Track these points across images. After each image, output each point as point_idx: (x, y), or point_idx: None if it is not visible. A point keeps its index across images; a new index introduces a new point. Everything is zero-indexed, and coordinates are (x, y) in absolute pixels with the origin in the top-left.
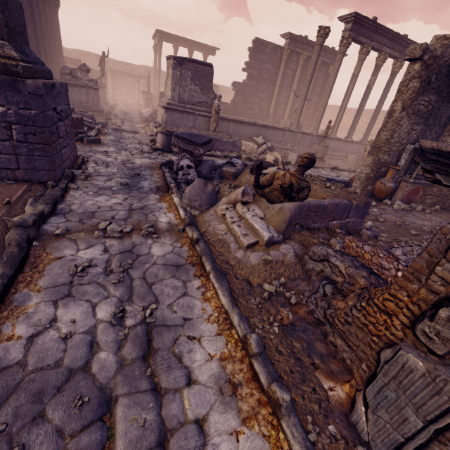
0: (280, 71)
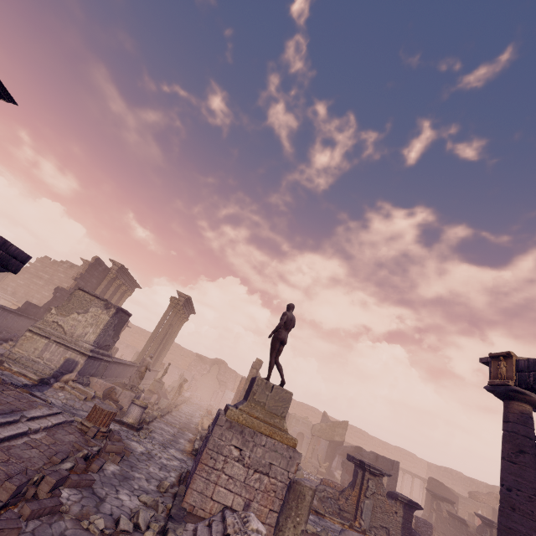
0: (101, 287)
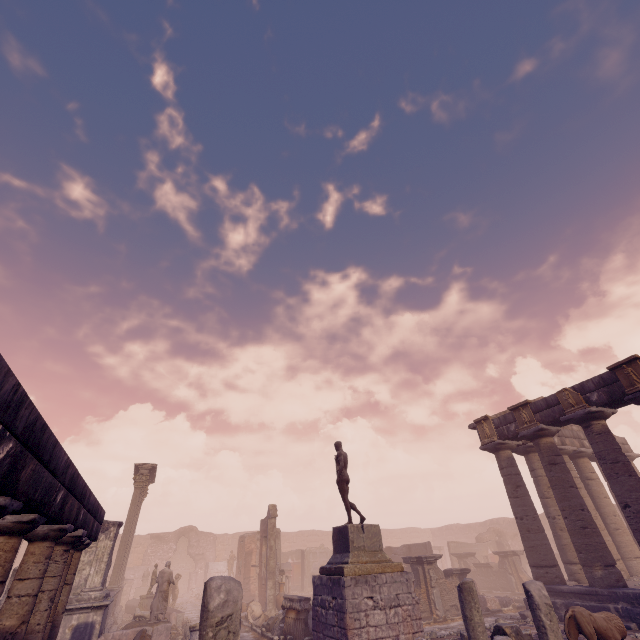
0: None
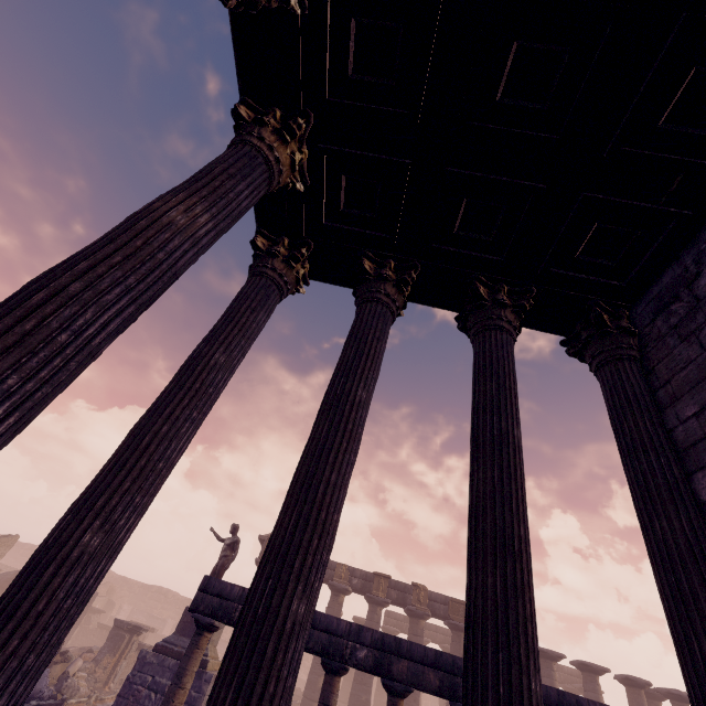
0: None
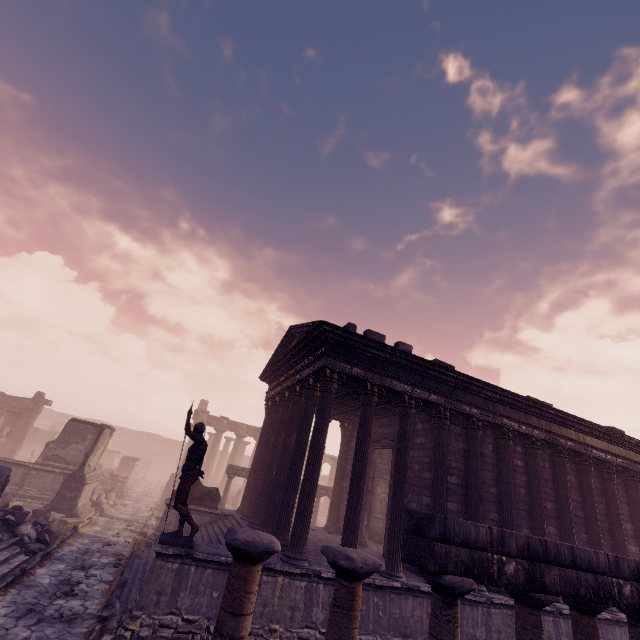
0: None
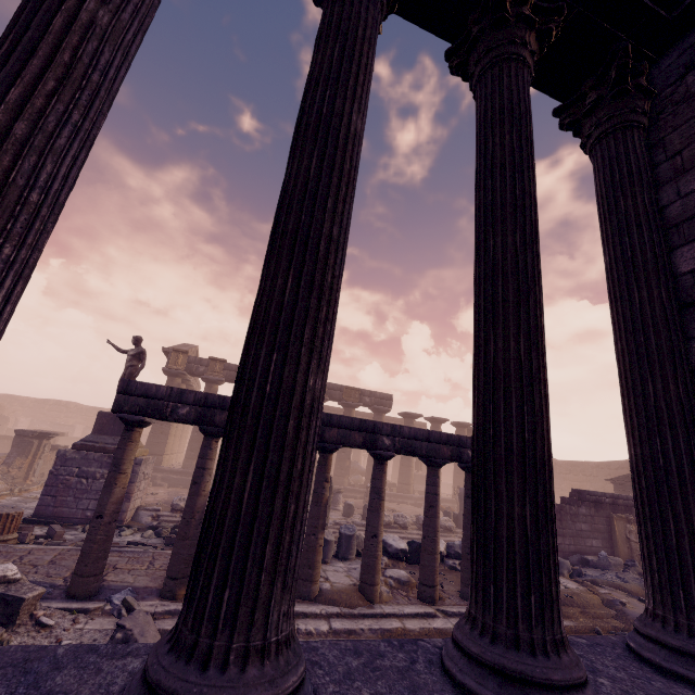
0: None
